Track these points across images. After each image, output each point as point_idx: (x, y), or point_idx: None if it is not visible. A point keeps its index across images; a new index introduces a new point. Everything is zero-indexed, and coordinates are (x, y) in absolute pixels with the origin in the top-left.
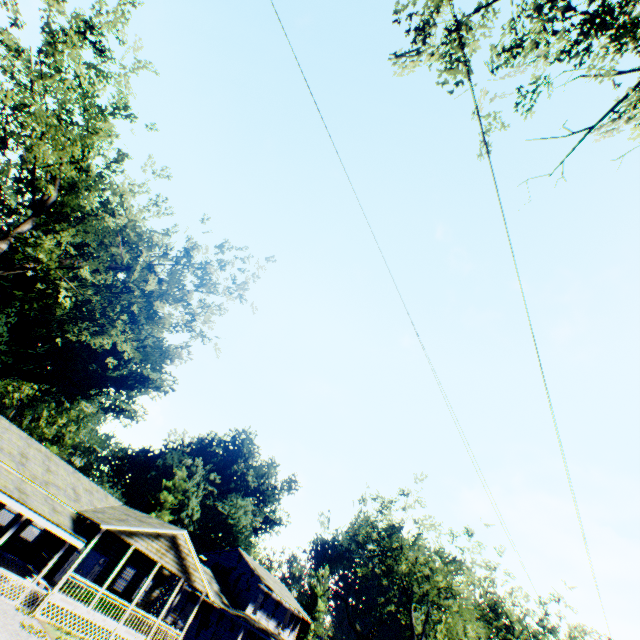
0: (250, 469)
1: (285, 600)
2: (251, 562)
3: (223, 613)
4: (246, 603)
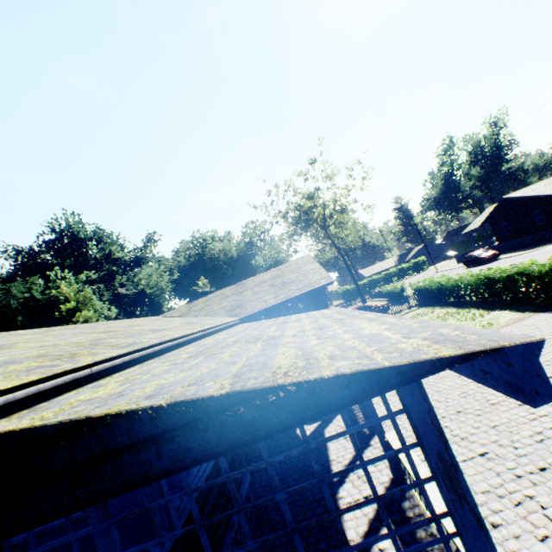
0: (111, 249)
1: None
2: None
3: None
4: None
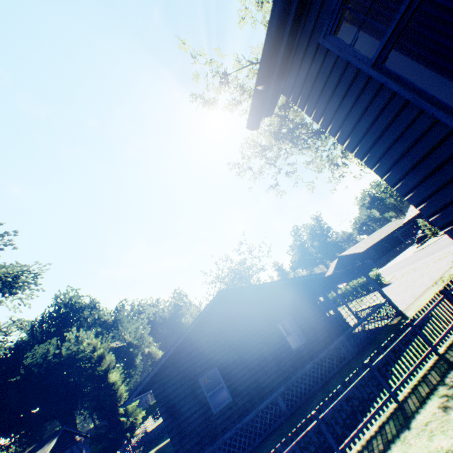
0: (100, 313)
1: None
2: None
3: None
4: None
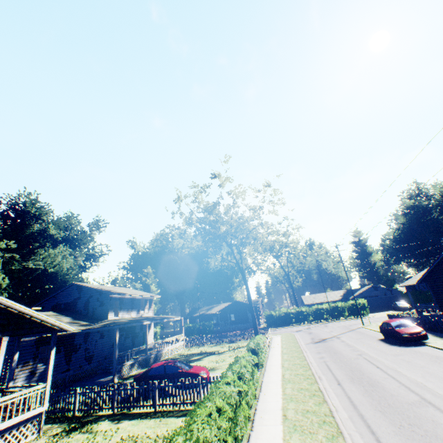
0: (49, 225)
1: (139, 295)
2: (93, 286)
3: (87, 332)
4: (106, 314)
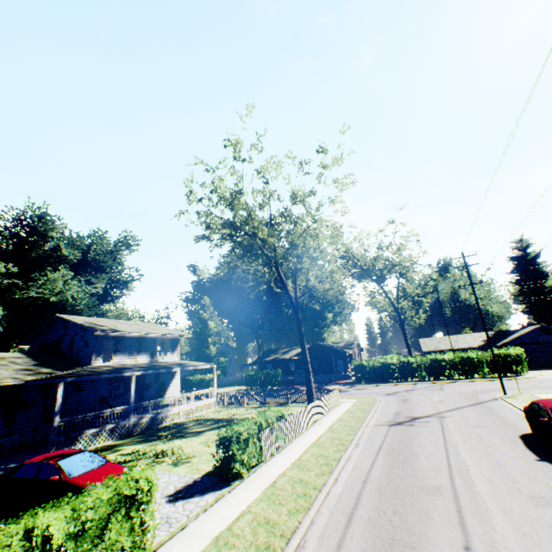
0: (60, 244)
1: (145, 333)
2: (82, 321)
3: (49, 383)
4: (89, 358)
